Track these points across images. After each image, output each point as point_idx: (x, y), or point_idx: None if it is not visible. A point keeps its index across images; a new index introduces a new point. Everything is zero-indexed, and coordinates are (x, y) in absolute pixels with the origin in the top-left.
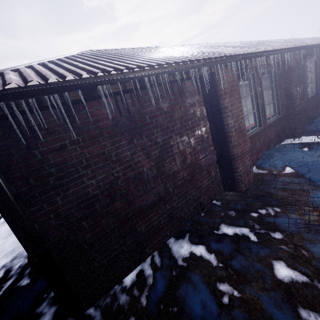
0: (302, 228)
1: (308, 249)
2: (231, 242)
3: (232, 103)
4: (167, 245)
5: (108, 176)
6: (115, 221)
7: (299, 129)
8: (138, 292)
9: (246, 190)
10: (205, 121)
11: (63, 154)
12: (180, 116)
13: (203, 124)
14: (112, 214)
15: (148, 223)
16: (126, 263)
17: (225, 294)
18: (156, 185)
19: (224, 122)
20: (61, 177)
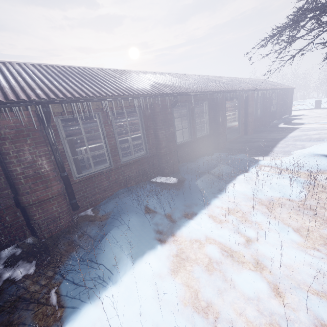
0: (8, 303)
1: None
2: None
3: (20, 149)
4: None
5: None
6: None
7: (166, 169)
8: None
9: (48, 237)
10: None
11: None
12: None
13: None
14: None
15: None
16: None
17: None
18: None
19: (8, 168)
20: None
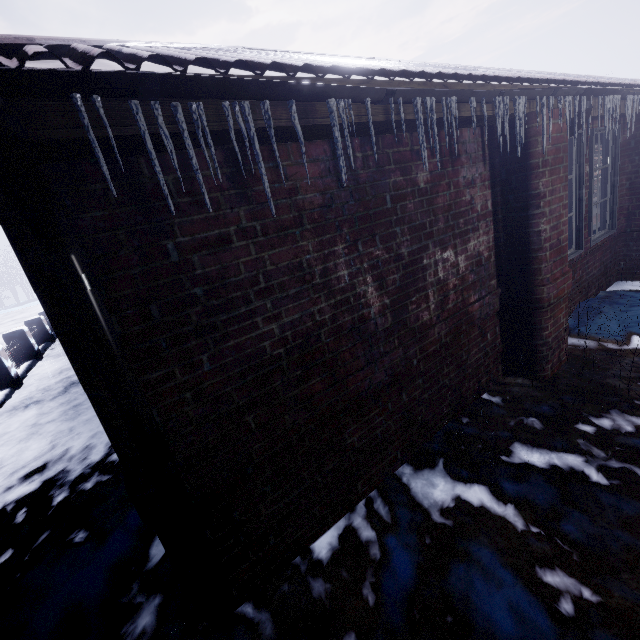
0: None
1: None
2: (548, 483)
3: (553, 188)
4: (398, 479)
5: (303, 319)
6: (309, 419)
7: None
8: (351, 576)
9: (553, 376)
10: (488, 222)
11: (221, 258)
12: (447, 204)
13: (484, 229)
14: (304, 403)
15: (366, 429)
16: (319, 512)
17: (563, 594)
18: (388, 350)
19: (532, 228)
20: (213, 309)
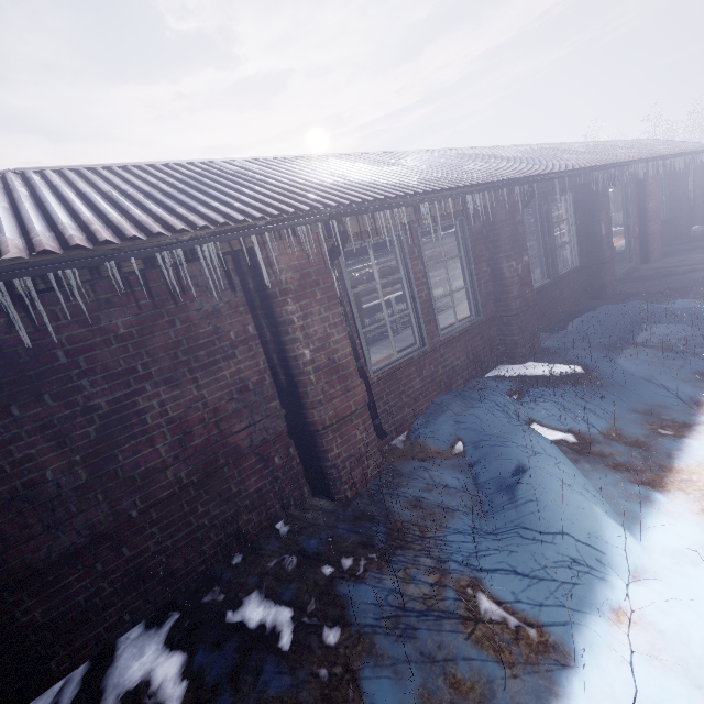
0: (385, 620)
1: (360, 684)
2: (237, 651)
3: (307, 312)
4: (116, 647)
5: None
6: None
7: (521, 346)
8: None
9: (353, 497)
10: (252, 346)
11: None
12: (172, 341)
13: (247, 354)
14: None
15: (57, 600)
16: None
17: None
18: (87, 508)
19: (288, 353)
20: None
